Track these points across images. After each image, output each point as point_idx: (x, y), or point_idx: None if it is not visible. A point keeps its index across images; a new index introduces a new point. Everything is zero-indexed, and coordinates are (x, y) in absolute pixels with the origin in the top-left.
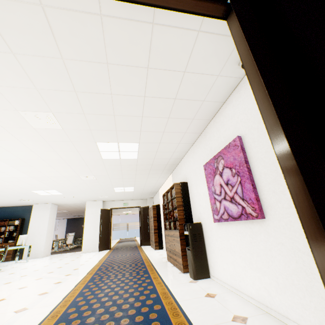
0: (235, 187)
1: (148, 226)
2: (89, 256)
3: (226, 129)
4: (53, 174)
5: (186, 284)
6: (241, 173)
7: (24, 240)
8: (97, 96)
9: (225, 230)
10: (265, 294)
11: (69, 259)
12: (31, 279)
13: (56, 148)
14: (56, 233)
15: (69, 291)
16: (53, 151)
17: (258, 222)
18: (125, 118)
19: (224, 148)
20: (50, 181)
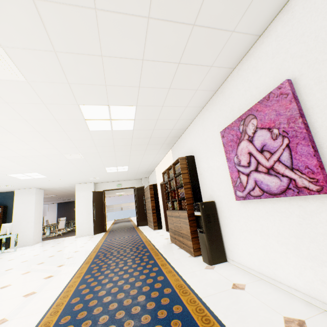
0: (277, 154)
1: (144, 206)
2: (84, 240)
3: (261, 75)
4: (29, 153)
5: (202, 272)
6: (292, 132)
7: (8, 229)
8: (72, 13)
9: (253, 209)
10: (323, 289)
11: (62, 246)
12: (17, 274)
13: (25, 115)
14: (47, 218)
15: (62, 289)
16: (21, 119)
17: (318, 198)
18: (118, 63)
19: (259, 102)
20: (27, 162)
